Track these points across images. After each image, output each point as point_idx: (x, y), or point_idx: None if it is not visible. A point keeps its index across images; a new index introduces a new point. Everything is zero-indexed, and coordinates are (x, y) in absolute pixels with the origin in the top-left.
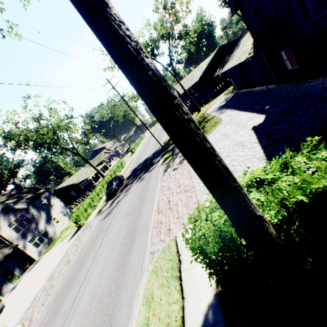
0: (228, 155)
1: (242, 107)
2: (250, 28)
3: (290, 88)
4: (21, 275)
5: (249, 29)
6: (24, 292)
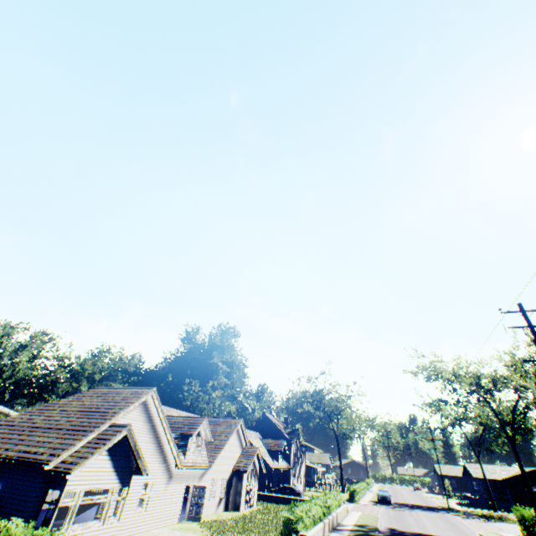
0: None
1: None
2: None
3: None
4: None
5: None
6: None
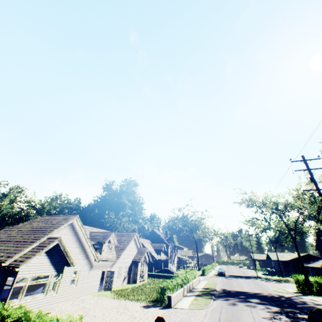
0: None
1: None
2: (321, 258)
3: None
4: None
5: (321, 258)
6: None
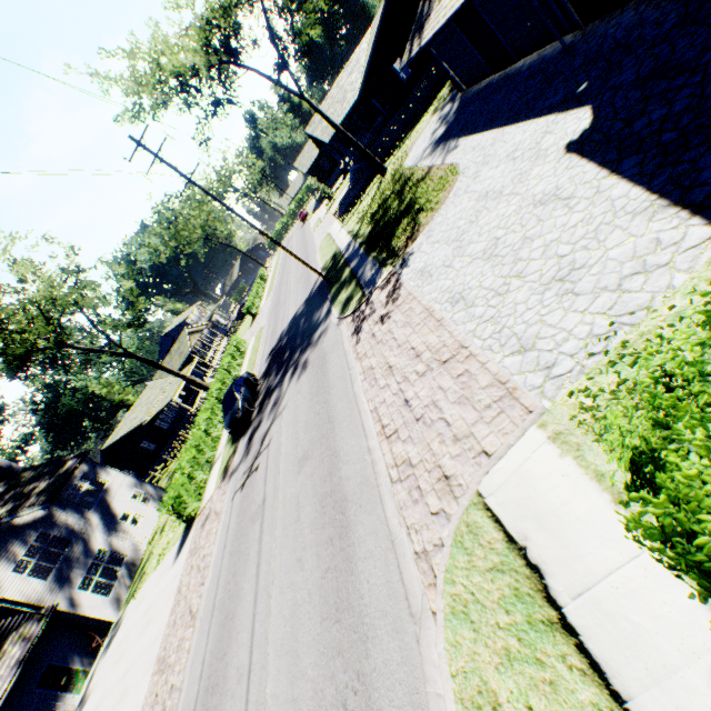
0: (528, 235)
1: (503, 117)
2: None
3: (631, 18)
4: (90, 666)
5: None
6: None
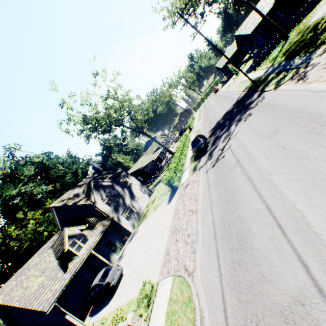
0: None
1: None
2: None
3: None
4: (122, 247)
5: None
6: (141, 255)
